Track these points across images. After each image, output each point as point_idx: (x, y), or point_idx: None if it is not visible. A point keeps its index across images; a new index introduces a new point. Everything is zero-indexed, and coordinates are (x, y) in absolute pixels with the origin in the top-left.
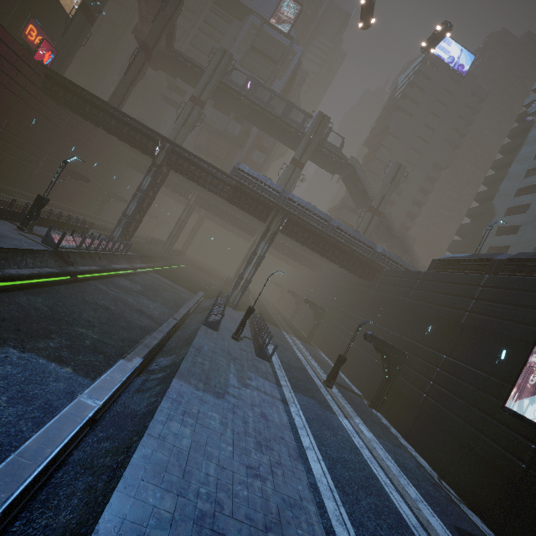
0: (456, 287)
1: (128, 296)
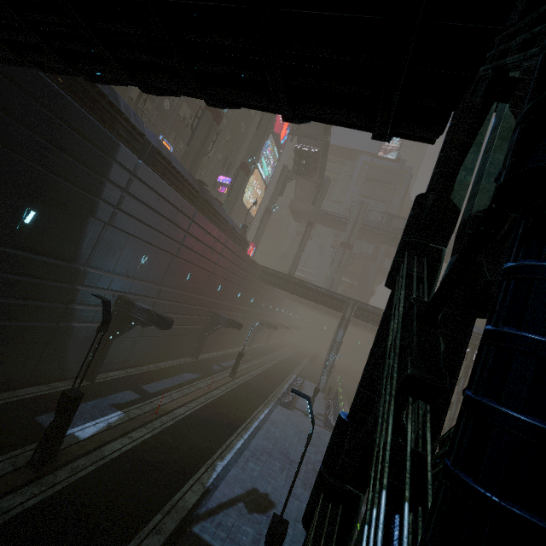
0: None
1: None
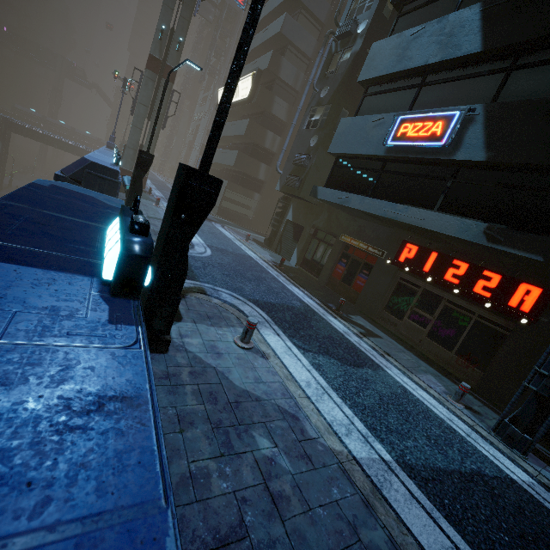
0: None
1: None
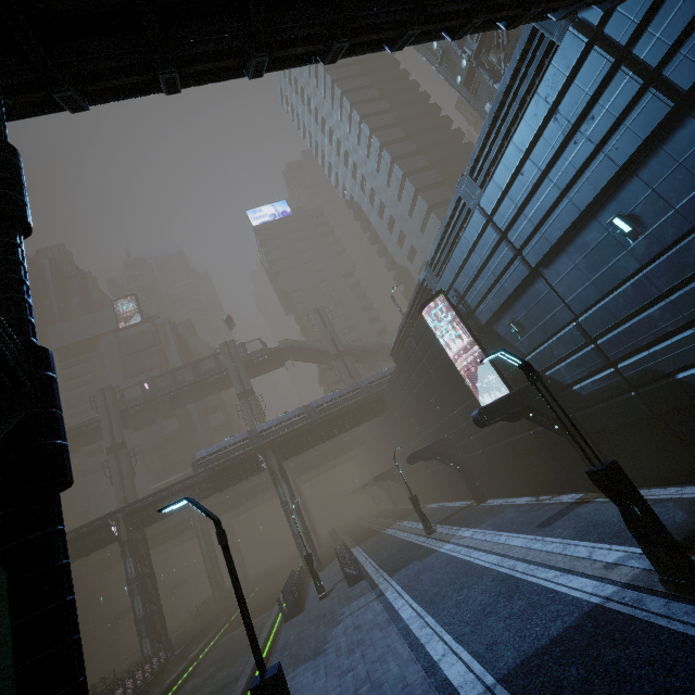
0: (412, 361)
1: (203, 690)
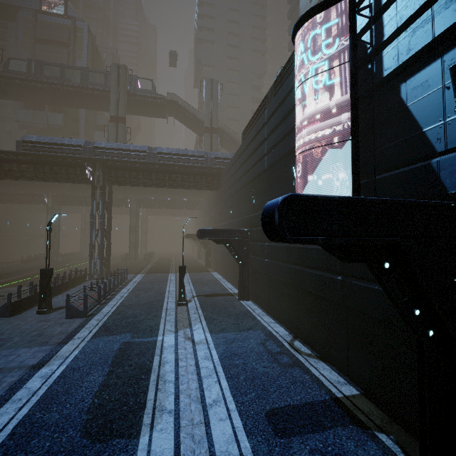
0: (254, 141)
1: None
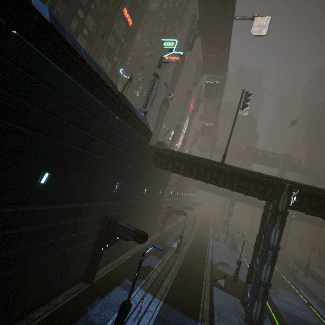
0: None
1: None
